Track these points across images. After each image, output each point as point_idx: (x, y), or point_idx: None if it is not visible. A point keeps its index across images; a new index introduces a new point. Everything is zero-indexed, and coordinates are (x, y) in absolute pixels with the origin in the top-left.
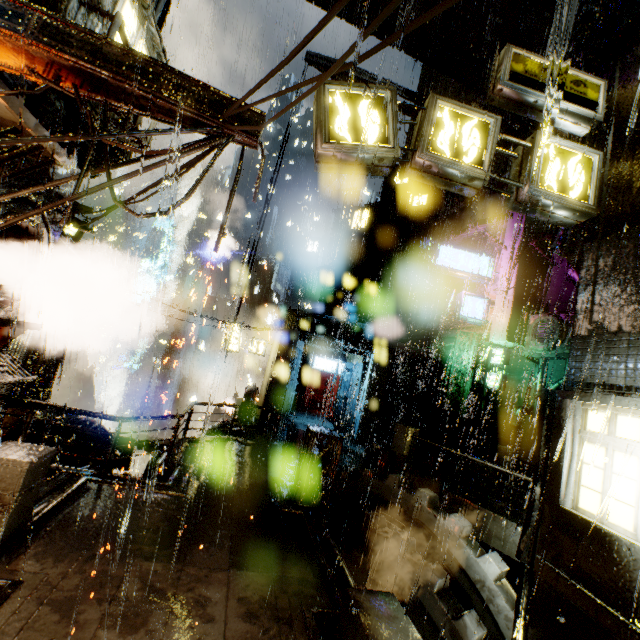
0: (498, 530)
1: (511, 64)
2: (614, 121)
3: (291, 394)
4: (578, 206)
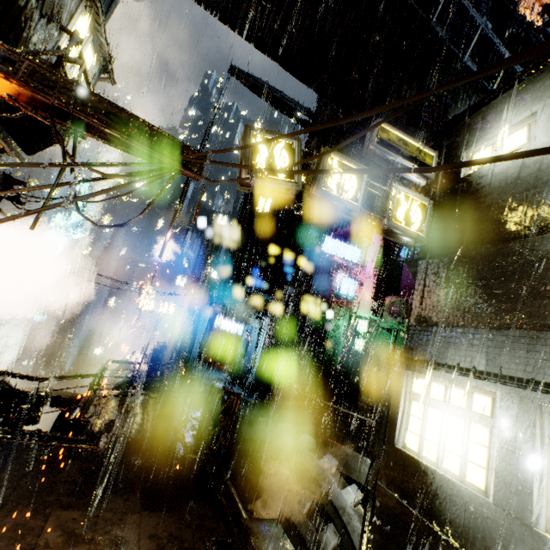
0: (355, 464)
1: (380, 133)
2: (441, 181)
3: (196, 351)
4: (416, 236)
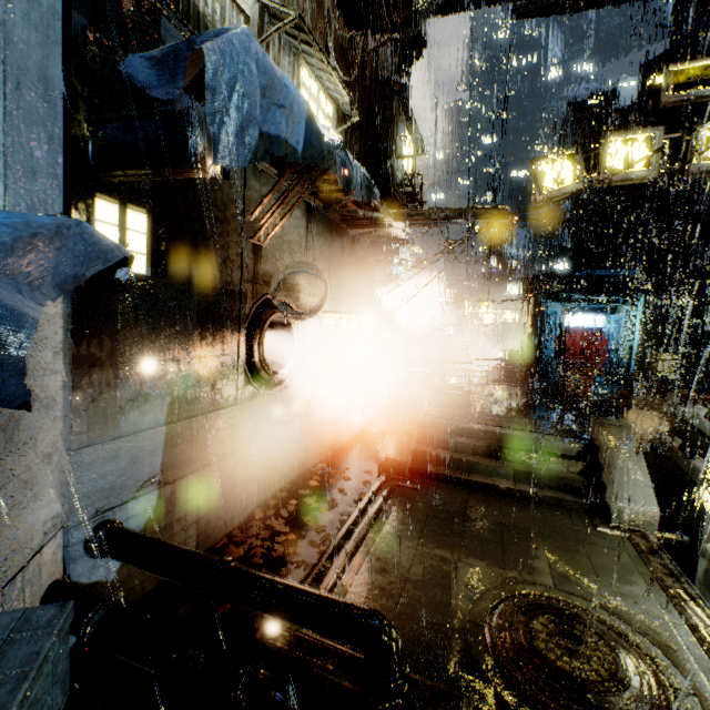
0: None
1: (673, 80)
2: None
3: (552, 353)
4: None
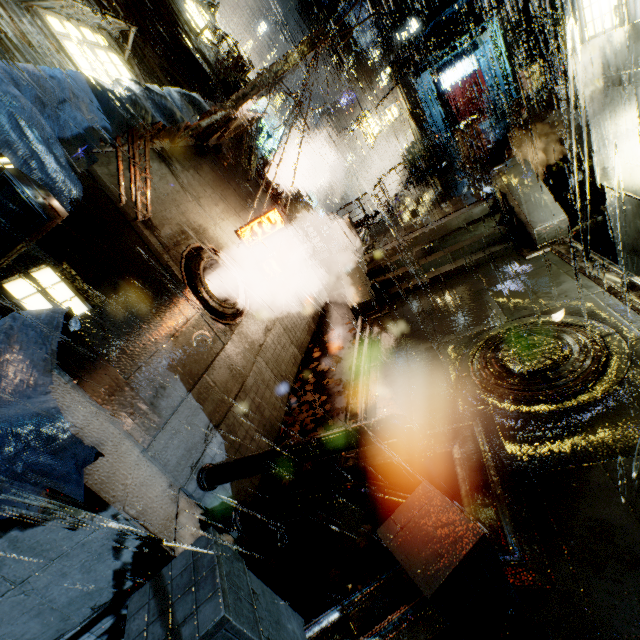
0: None
1: None
2: None
3: (442, 124)
4: None
